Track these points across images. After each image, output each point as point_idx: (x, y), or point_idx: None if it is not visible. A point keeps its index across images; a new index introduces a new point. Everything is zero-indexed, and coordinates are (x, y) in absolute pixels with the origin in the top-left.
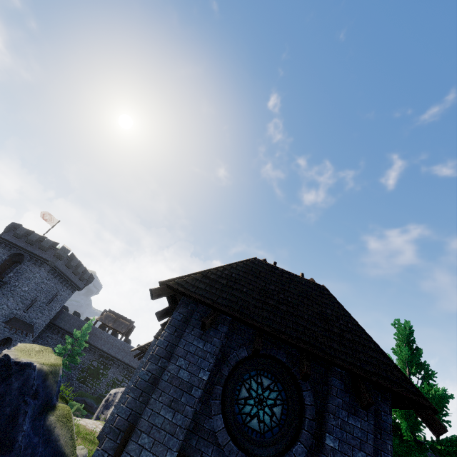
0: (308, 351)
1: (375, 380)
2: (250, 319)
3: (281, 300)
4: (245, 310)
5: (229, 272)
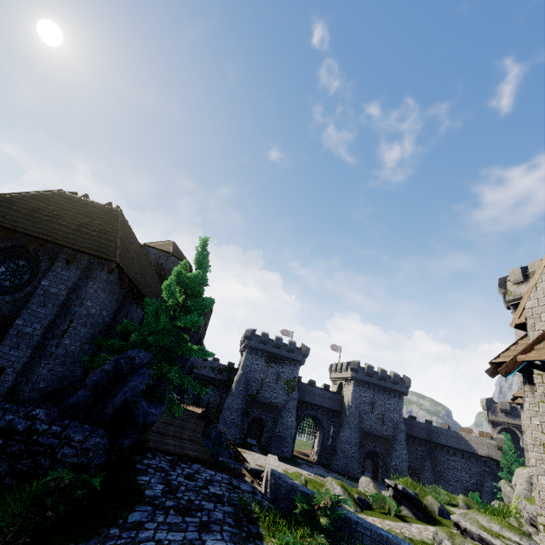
0: (39, 237)
1: (82, 250)
2: (0, 222)
3: (51, 214)
4: (0, 218)
5: (12, 198)
